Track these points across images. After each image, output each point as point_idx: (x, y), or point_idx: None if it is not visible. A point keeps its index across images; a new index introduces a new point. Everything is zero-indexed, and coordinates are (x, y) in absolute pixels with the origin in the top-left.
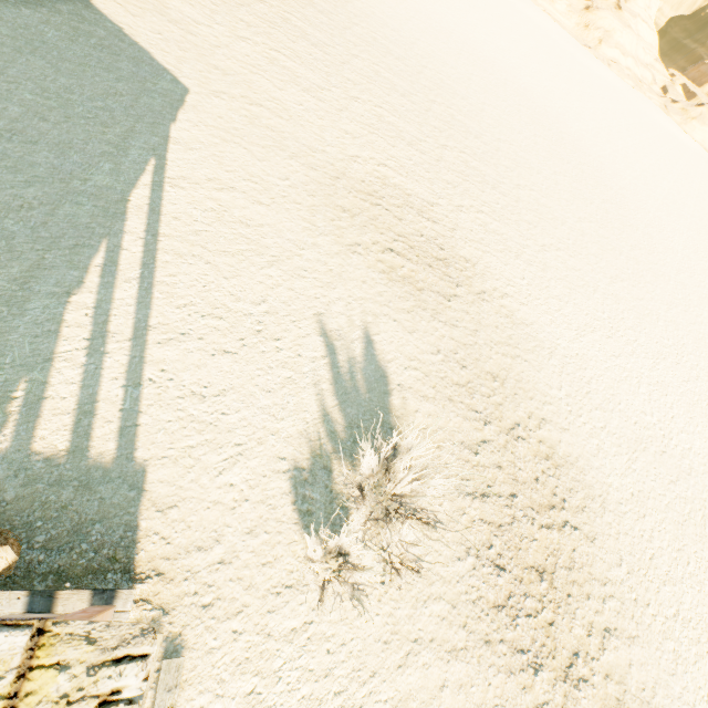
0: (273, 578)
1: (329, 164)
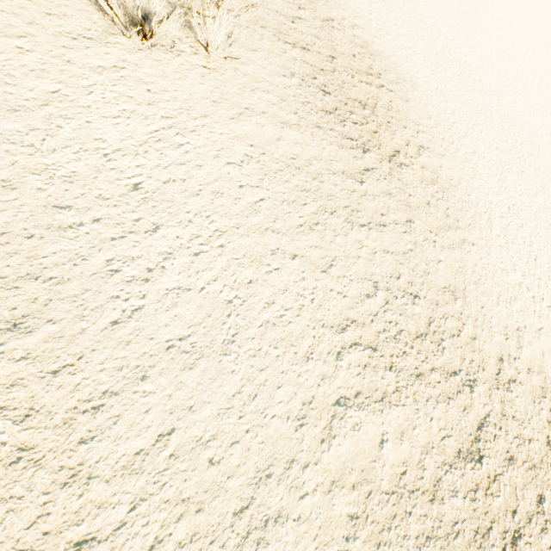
0: (65, 27)
1: None
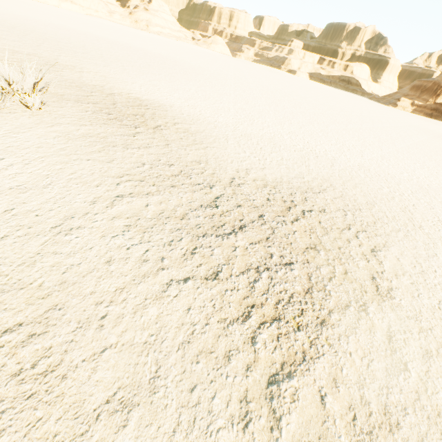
0: None
1: None
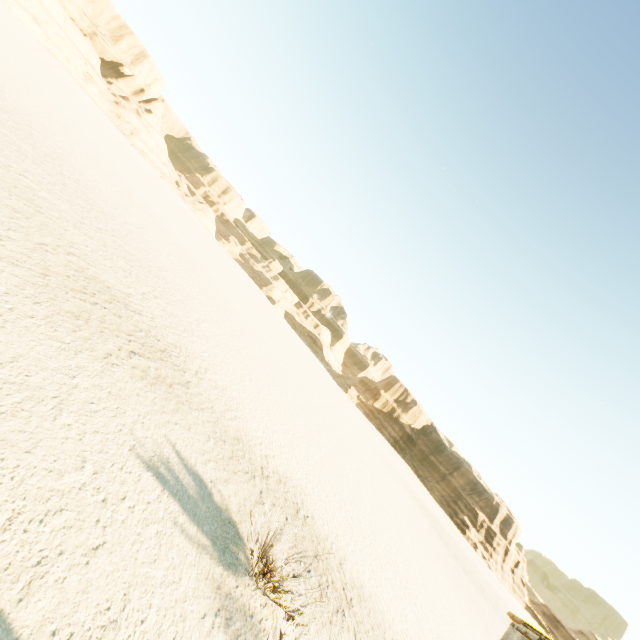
0: None
1: (26, 256)
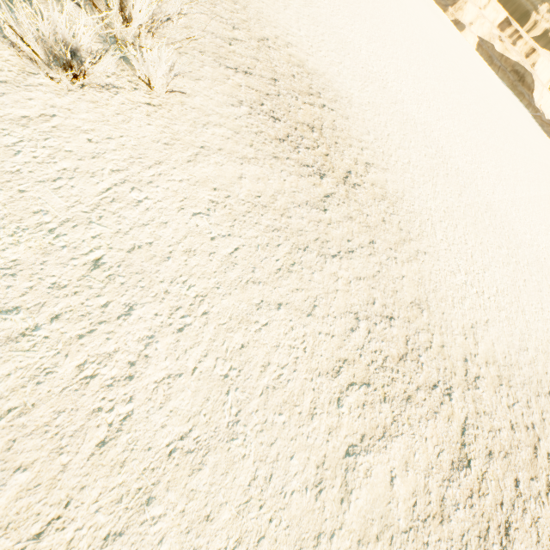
0: None
1: None
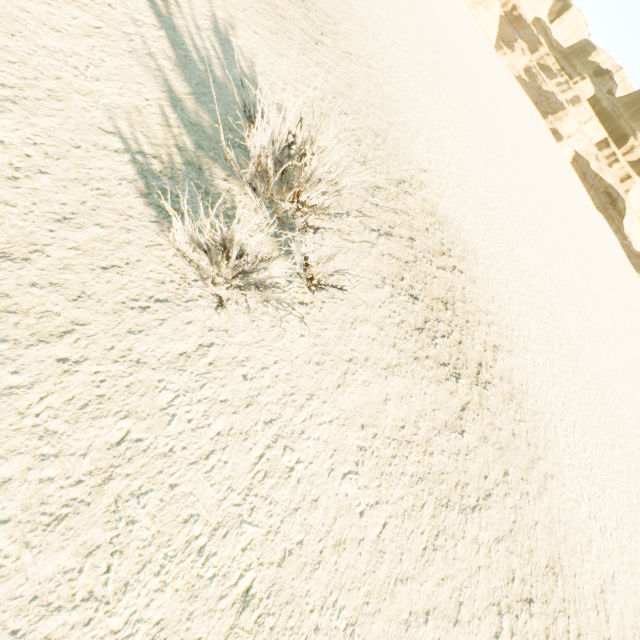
0: (129, 288)
1: None
